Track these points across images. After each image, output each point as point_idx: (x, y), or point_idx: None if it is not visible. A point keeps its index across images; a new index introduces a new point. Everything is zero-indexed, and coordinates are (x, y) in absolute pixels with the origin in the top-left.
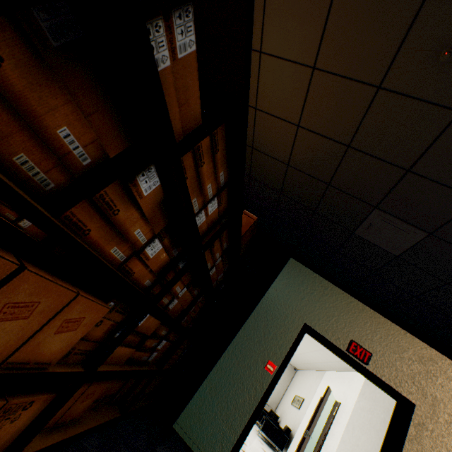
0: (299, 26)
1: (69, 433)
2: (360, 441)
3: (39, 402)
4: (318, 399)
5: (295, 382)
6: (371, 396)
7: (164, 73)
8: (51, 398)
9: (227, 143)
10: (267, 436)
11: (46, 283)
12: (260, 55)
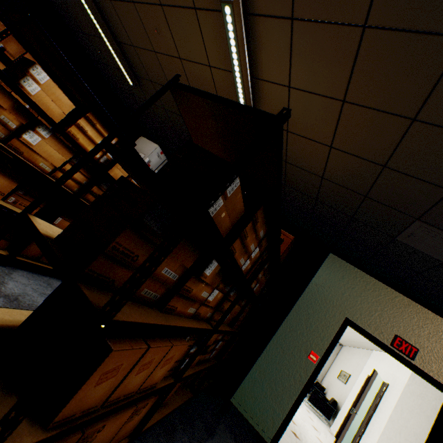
0: (326, 67)
1: (164, 413)
2: (409, 423)
3: (150, 402)
4: (364, 377)
5: (341, 357)
6: (421, 382)
7: (219, 210)
8: (156, 398)
9: (264, 214)
10: (313, 406)
11: (158, 348)
12: (288, 89)
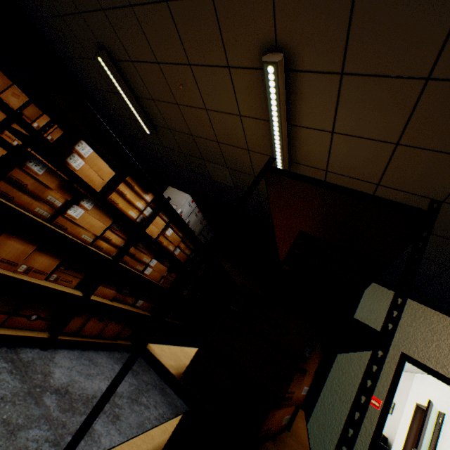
0: (378, 115)
1: None
2: None
3: None
4: (413, 405)
5: None
6: None
7: None
8: None
9: None
10: None
11: None
12: (331, 134)
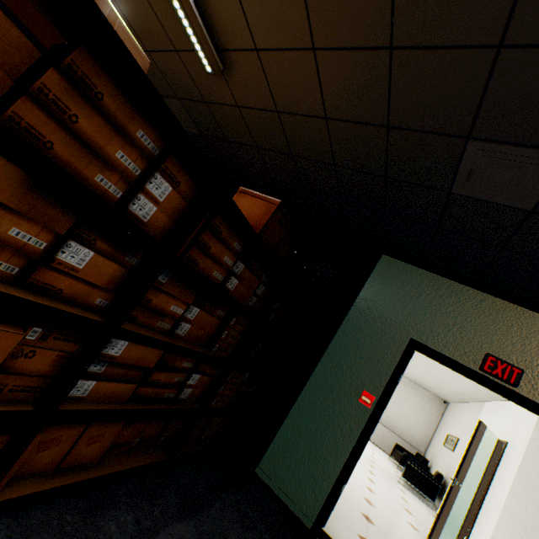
0: None
1: (79, 478)
2: (538, 493)
3: None
4: None
5: (446, 418)
6: None
7: None
8: (3, 440)
9: (116, 82)
10: (410, 484)
11: None
12: None
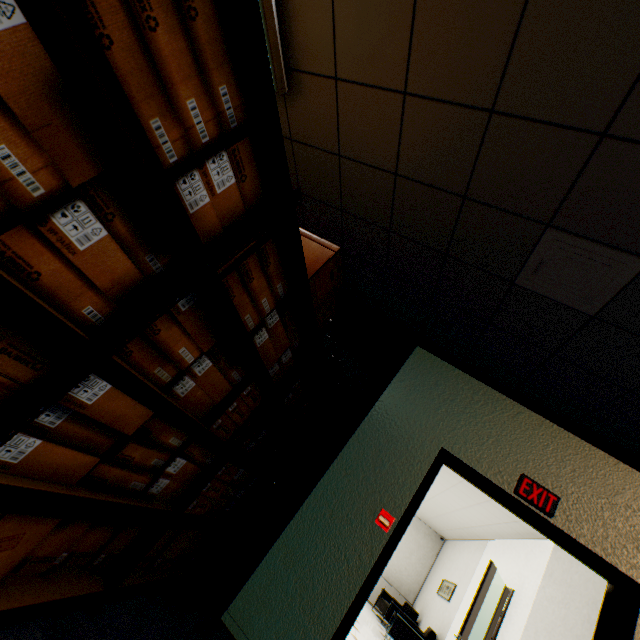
0: None
1: None
2: None
3: None
4: (477, 585)
5: (442, 559)
6: (563, 578)
7: None
8: None
9: (218, 7)
10: None
11: None
12: None
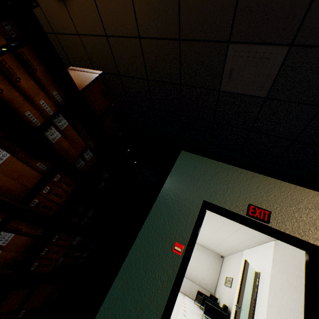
0: None
1: None
2: (284, 301)
3: None
4: None
5: (224, 267)
6: (282, 259)
7: None
8: None
9: None
10: (209, 317)
11: None
12: None
